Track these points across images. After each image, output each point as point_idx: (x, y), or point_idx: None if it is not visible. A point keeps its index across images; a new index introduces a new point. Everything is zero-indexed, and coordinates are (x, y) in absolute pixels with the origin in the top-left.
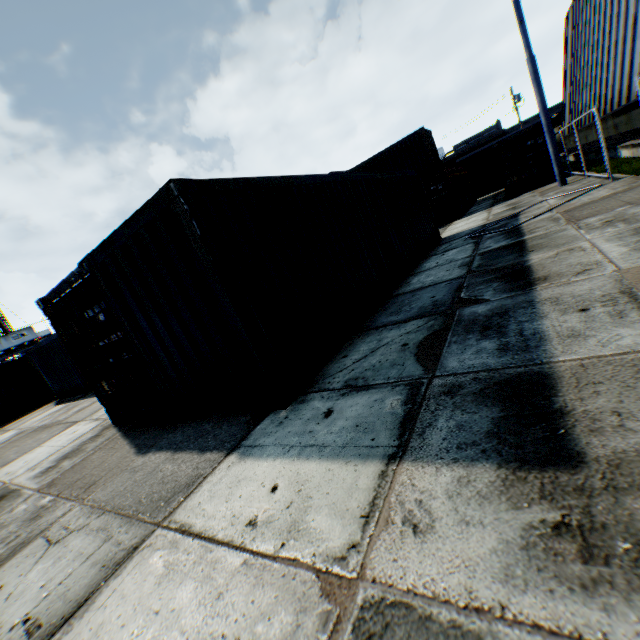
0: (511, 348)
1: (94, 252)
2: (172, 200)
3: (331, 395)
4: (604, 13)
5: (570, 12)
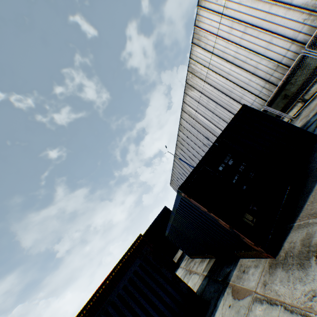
0: (315, 114)
1: (221, 133)
2: (246, 107)
3: (315, 130)
4: (189, 171)
5: (172, 182)
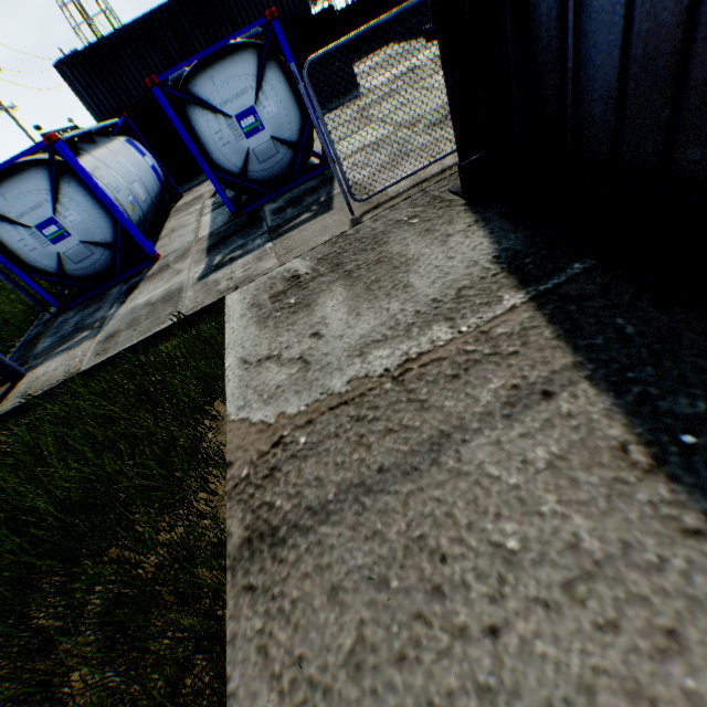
0: None
1: None
2: None
3: None
4: None
5: None
